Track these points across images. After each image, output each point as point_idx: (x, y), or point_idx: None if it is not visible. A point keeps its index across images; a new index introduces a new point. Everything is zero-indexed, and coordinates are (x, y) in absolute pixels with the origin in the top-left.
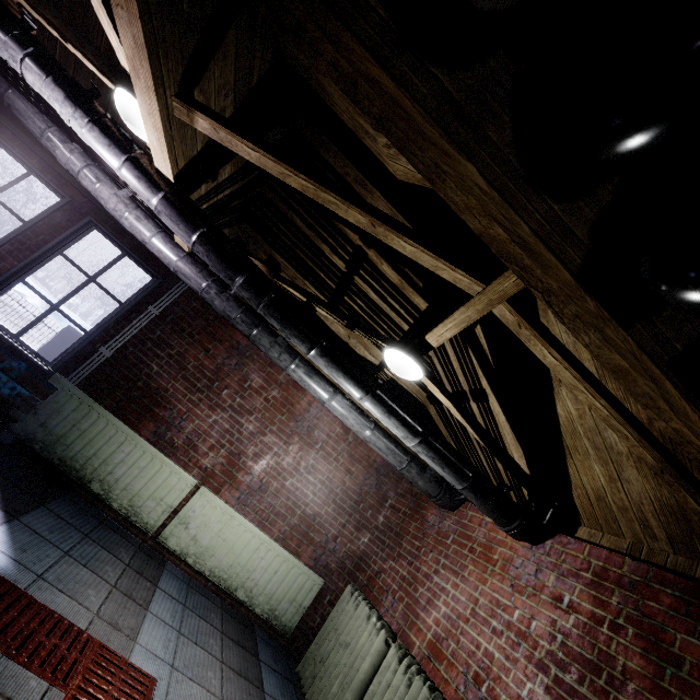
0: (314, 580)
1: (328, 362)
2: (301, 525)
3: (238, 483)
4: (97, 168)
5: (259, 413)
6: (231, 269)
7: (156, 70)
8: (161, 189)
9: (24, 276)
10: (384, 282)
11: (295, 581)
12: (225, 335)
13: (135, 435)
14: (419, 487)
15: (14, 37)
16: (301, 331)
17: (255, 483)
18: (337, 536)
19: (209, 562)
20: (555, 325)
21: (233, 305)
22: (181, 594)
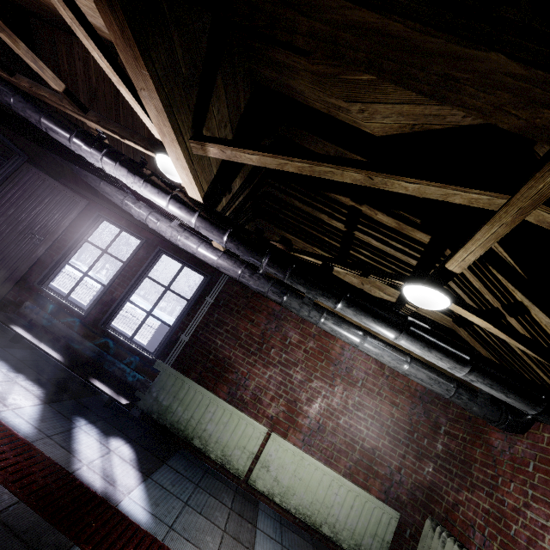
0: (389, 513)
1: (356, 311)
2: (363, 459)
3: (300, 427)
4: (156, 213)
5: (303, 364)
6: (257, 254)
7: (174, 124)
8: (196, 211)
9: (129, 297)
10: (382, 229)
11: (372, 515)
12: (262, 306)
13: (215, 398)
14: (475, 412)
15: (95, 147)
16: (324, 290)
17: (313, 425)
18: (400, 467)
19: (292, 500)
20: None
21: (263, 282)
22: (276, 533)
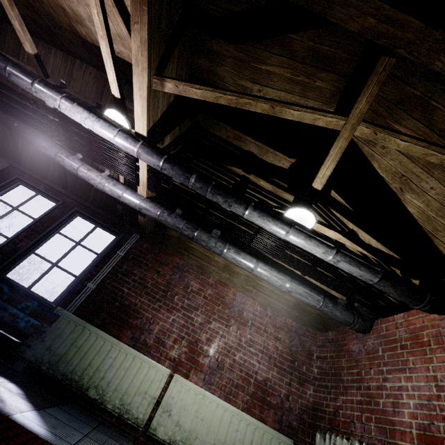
0: (284, 442)
1: (260, 213)
2: (257, 392)
3: (201, 366)
4: (88, 165)
5: (203, 308)
6: (187, 172)
7: (149, 56)
8: (140, 140)
9: (34, 249)
10: (263, 192)
11: None
12: (168, 260)
13: (118, 342)
14: (338, 317)
15: (56, 91)
16: (238, 198)
17: (213, 363)
18: (288, 395)
19: None
20: (382, 160)
21: (179, 220)
22: None
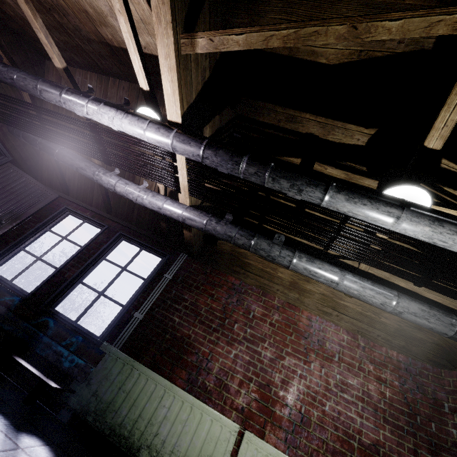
0: None
1: (347, 194)
2: None
3: (279, 420)
4: (126, 180)
5: (270, 339)
6: (235, 155)
7: (172, 3)
8: (174, 128)
9: (81, 278)
10: None
11: None
12: (222, 281)
13: (171, 386)
14: None
15: (83, 96)
16: (310, 178)
17: (295, 416)
18: None
19: None
20: None
21: (231, 227)
22: None
